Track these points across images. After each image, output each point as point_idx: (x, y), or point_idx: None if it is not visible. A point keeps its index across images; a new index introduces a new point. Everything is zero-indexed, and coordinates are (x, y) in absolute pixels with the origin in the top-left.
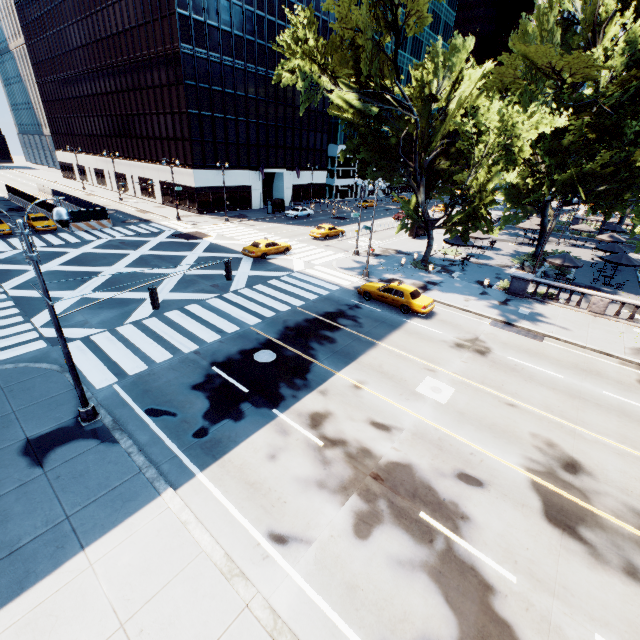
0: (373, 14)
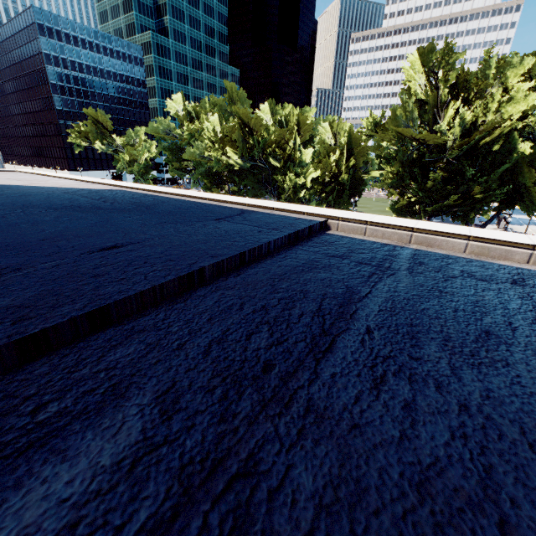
0: (95, 127)
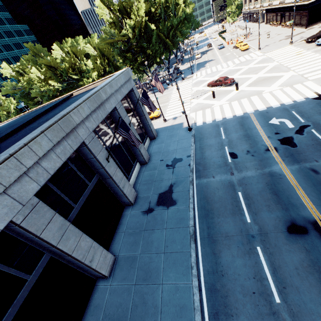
0: None
